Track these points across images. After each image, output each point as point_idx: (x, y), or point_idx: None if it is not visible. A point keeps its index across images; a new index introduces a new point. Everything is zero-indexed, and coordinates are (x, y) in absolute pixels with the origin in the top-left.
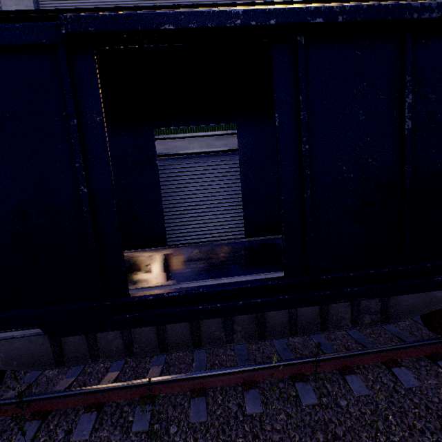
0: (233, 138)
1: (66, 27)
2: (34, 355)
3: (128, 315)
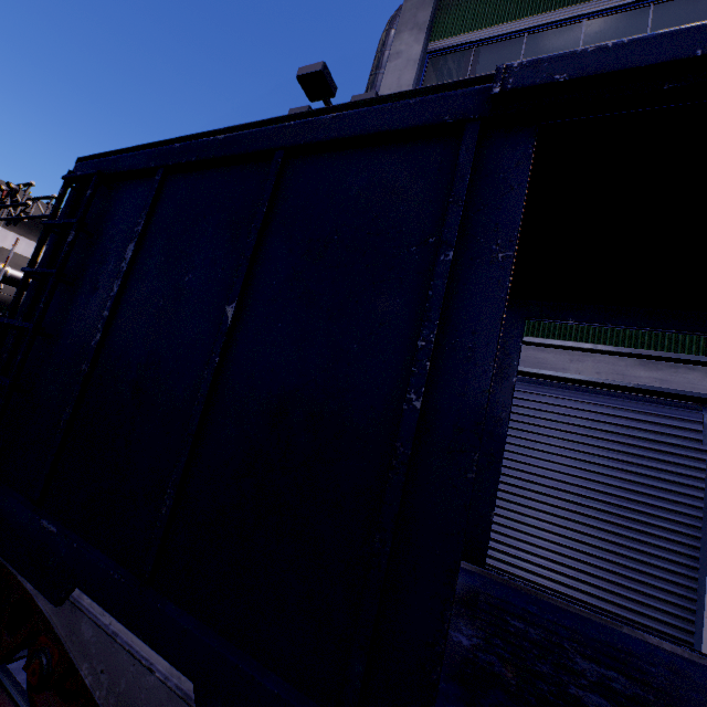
0: (687, 371)
1: (504, 83)
2: None
3: None
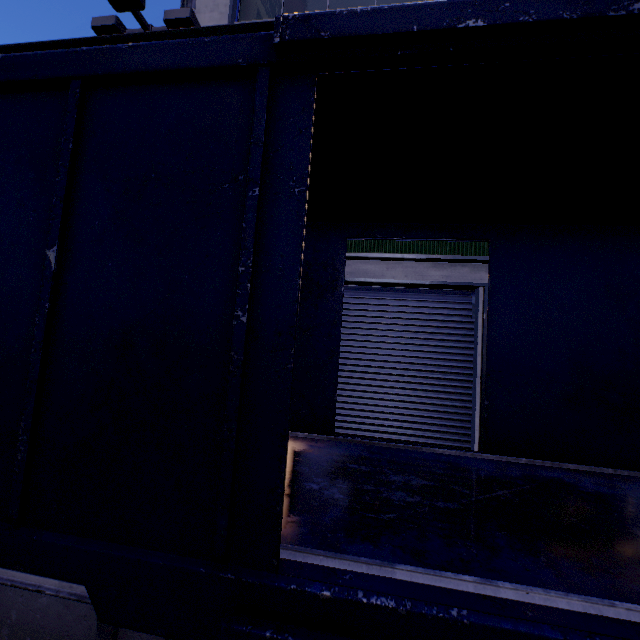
0: (461, 268)
1: (283, 33)
2: (65, 636)
3: (268, 631)
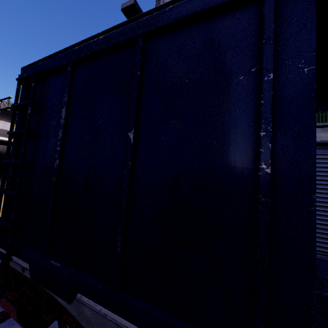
0: None
1: None
2: None
3: None
